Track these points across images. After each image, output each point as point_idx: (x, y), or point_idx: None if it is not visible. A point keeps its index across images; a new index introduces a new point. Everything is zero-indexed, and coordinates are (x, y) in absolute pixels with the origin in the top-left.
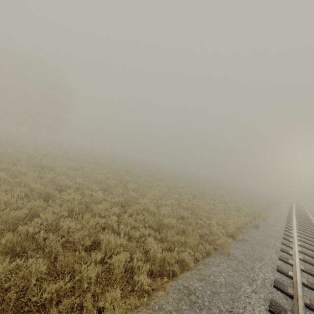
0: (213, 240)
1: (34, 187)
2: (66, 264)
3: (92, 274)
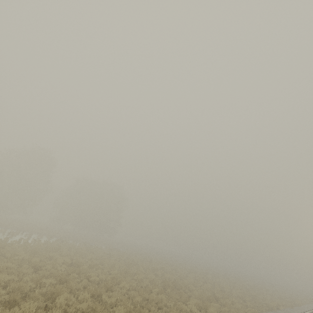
0: (268, 306)
1: (185, 281)
2: (232, 303)
3: (240, 305)
